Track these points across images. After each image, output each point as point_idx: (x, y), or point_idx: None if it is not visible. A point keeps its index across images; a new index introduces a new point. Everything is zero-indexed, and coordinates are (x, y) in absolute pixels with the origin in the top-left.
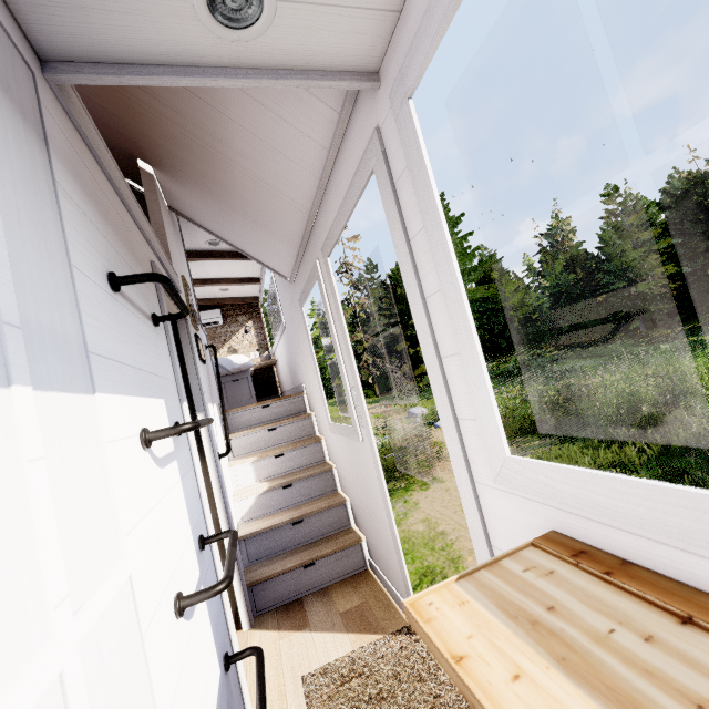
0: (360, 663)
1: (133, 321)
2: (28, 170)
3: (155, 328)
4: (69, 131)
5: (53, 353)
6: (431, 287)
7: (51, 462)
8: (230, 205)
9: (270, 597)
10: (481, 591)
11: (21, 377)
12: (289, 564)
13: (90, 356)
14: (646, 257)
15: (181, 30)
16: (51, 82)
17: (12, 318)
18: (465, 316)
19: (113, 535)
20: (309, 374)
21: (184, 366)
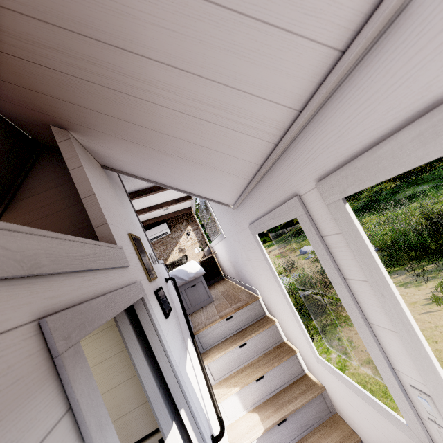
0: None
1: None
2: None
3: None
4: None
5: None
6: None
7: None
8: (160, 149)
9: None
10: None
11: None
12: None
13: None
14: None
15: None
16: None
17: None
18: None
19: None
20: (268, 290)
21: None
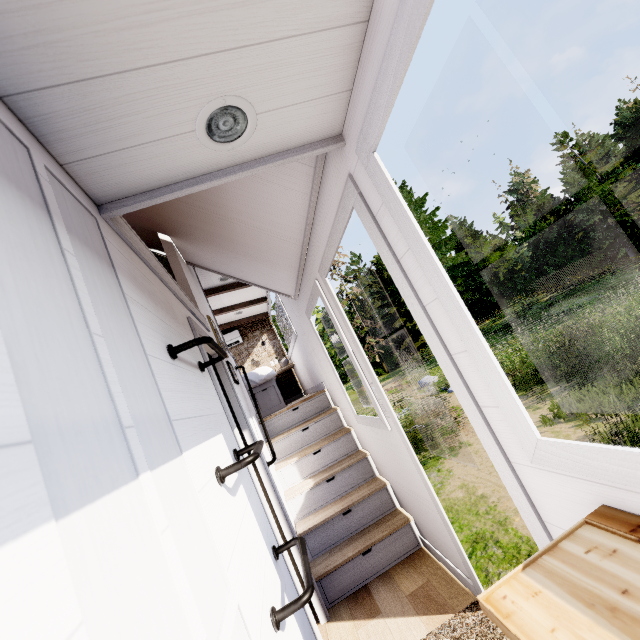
0: None
1: (189, 377)
2: (109, 296)
3: (202, 373)
4: (122, 247)
5: (153, 434)
6: (428, 296)
7: (172, 527)
8: (236, 251)
9: (338, 588)
10: (549, 578)
11: (142, 466)
12: (348, 554)
13: (173, 423)
14: (615, 187)
15: (190, 156)
16: (106, 218)
17: (128, 421)
18: (466, 320)
19: (219, 572)
20: (327, 374)
21: (223, 391)
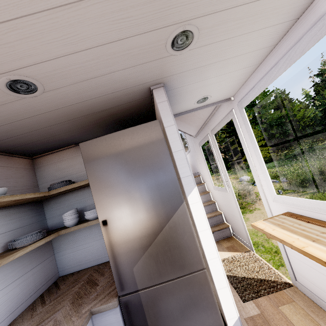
0: (234, 258)
1: None
2: None
3: None
4: None
5: None
6: (252, 152)
7: None
8: (176, 118)
9: None
10: (268, 221)
11: None
12: None
13: None
14: None
15: (190, 106)
16: None
17: None
18: (262, 161)
19: None
20: (203, 169)
21: None
